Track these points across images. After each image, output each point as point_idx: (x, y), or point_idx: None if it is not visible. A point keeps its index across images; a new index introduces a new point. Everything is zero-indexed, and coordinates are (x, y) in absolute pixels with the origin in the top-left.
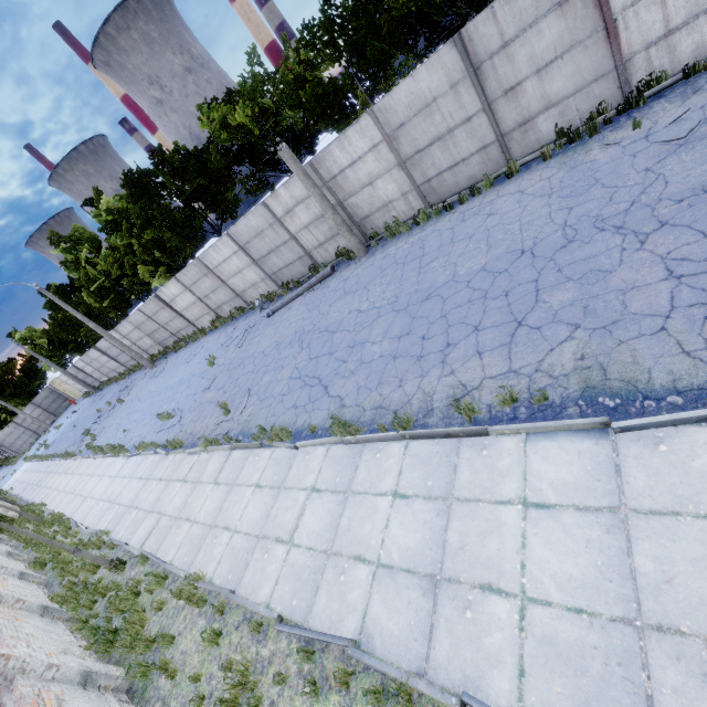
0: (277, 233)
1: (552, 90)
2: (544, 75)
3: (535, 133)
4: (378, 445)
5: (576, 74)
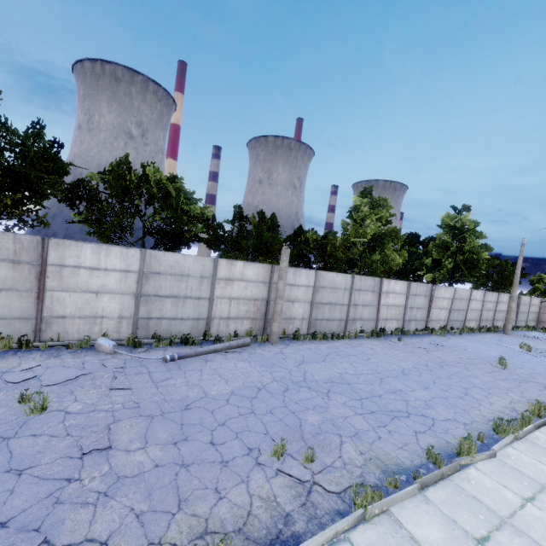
0: (200, 286)
1: (364, 314)
2: (363, 308)
3: (355, 326)
4: (531, 436)
5: (369, 314)
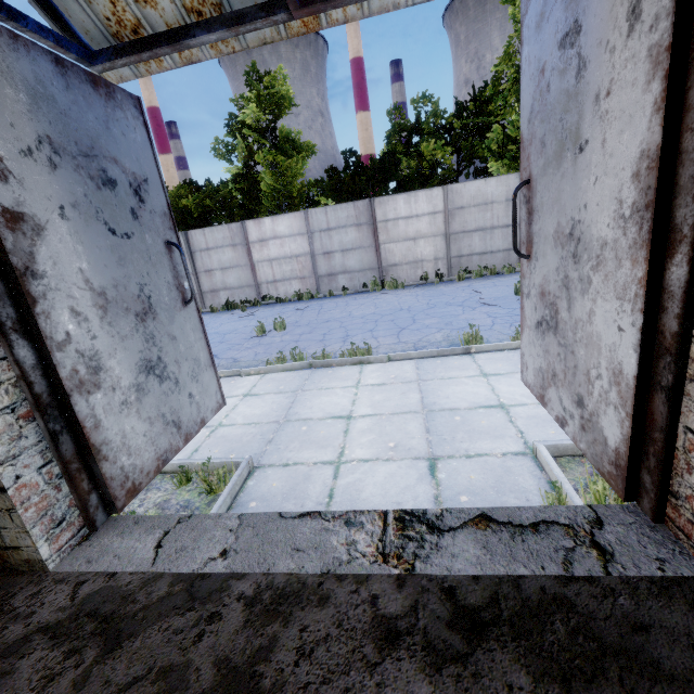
0: None
1: (228, 281)
2: (225, 272)
3: (219, 299)
4: None
5: (239, 279)
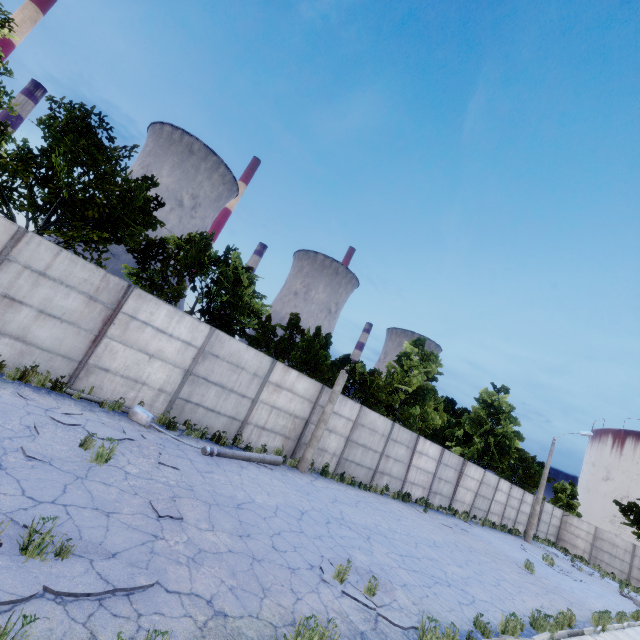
0: (250, 384)
1: (393, 470)
2: (395, 462)
3: (382, 480)
4: None
5: (398, 471)
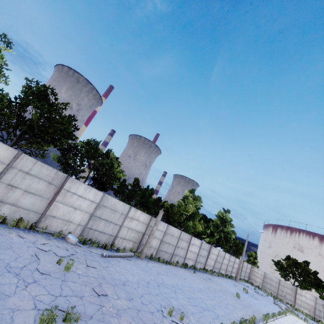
0: (119, 218)
1: (180, 253)
2: (181, 249)
3: (175, 258)
4: None
5: (183, 253)
